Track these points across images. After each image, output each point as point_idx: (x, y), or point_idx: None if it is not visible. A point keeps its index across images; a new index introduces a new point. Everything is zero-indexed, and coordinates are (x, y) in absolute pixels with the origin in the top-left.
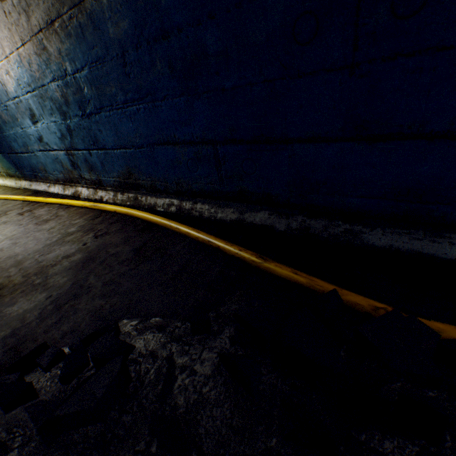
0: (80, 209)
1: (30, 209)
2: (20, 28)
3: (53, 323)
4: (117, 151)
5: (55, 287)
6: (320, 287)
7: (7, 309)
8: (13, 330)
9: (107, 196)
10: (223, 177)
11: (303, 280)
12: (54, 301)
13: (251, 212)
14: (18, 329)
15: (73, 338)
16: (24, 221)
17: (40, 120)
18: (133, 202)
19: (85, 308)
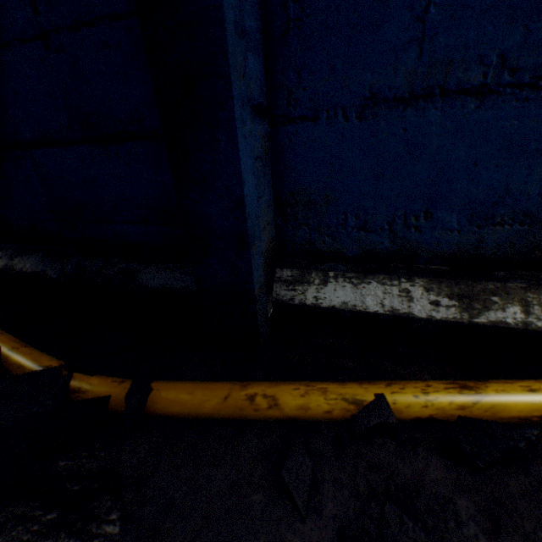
0: None
1: None
2: None
3: None
4: None
5: None
6: None
7: None
8: None
9: None
10: None
11: None
12: None
13: (22, 255)
14: None
15: None
16: None
17: None
18: None
19: None
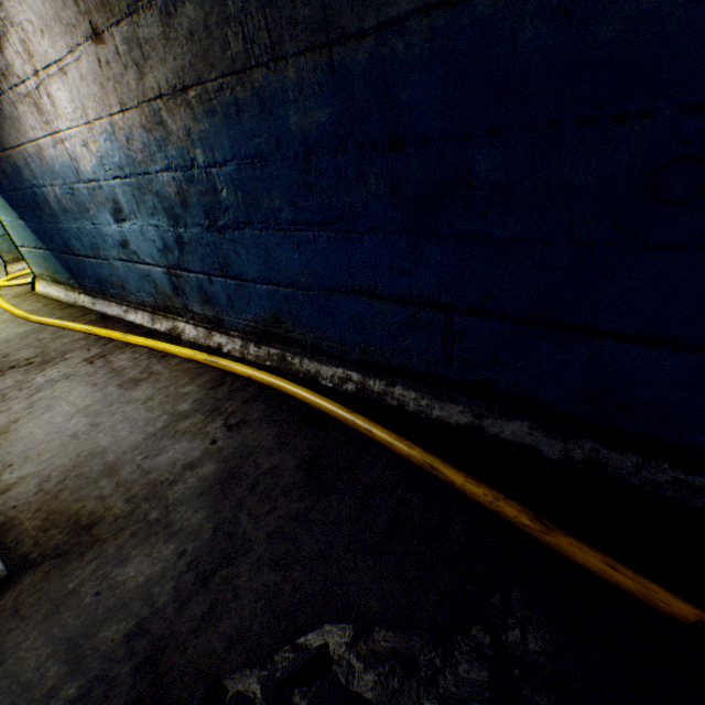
0: (187, 362)
1: (103, 352)
2: (122, 86)
3: (203, 615)
4: (262, 286)
5: (186, 532)
6: (667, 606)
7: (117, 571)
8: (138, 622)
9: (229, 344)
10: (453, 358)
11: (629, 584)
12: (193, 564)
13: (495, 418)
14: (147, 620)
15: (247, 653)
16: (99, 379)
17: (130, 219)
18: (277, 363)
19: (251, 588)
